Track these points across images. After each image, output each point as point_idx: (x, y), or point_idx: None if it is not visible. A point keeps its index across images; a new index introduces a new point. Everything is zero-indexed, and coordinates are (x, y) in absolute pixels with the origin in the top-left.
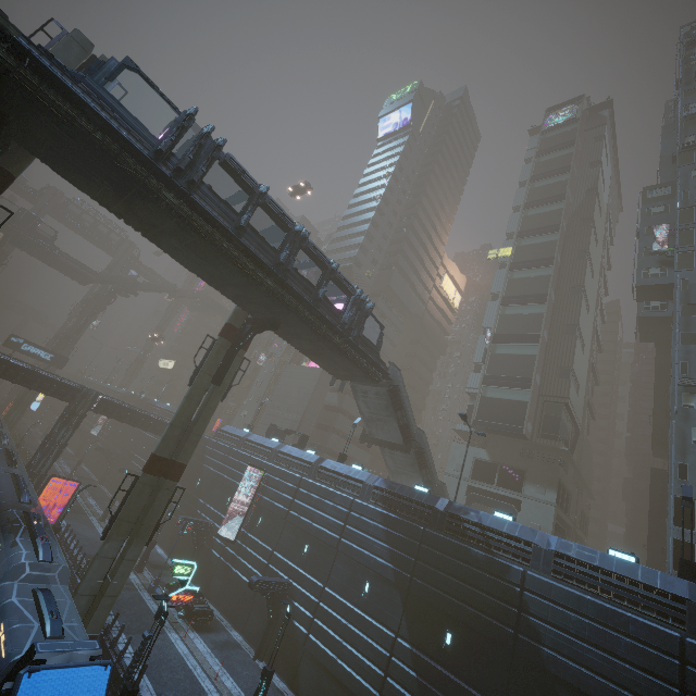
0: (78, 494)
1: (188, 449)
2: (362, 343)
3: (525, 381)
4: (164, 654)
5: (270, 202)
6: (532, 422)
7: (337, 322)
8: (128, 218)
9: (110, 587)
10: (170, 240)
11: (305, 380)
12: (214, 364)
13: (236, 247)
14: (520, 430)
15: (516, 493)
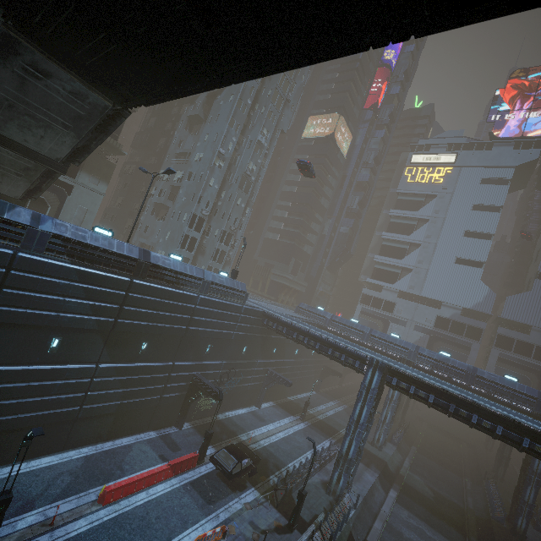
0: None
1: None
2: None
3: None
4: None
5: None
6: None
7: None
8: None
9: None
10: None
11: None
12: None
13: None
14: None
15: (70, 179)
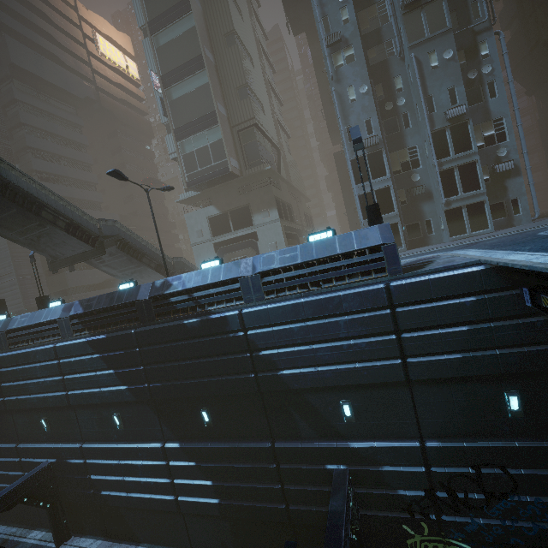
0: None
1: None
2: None
3: (211, 116)
4: None
5: None
6: (235, 157)
7: None
8: None
9: None
10: None
11: None
12: None
13: None
14: (227, 170)
15: (249, 228)
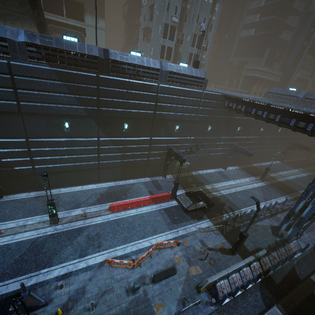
0: None
1: None
2: None
3: None
4: None
5: None
6: None
7: None
8: None
9: None
10: None
11: None
12: None
13: None
14: None
15: (81, 23)
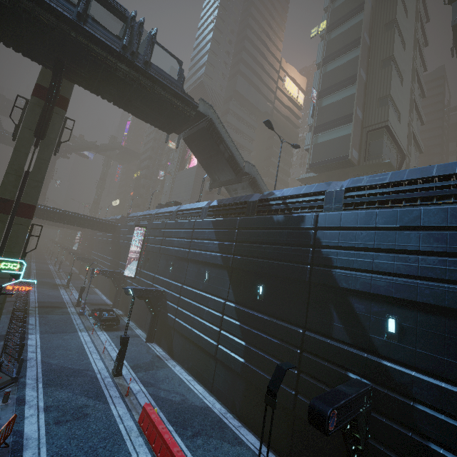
0: None
1: (31, 193)
2: (158, 74)
3: (347, 117)
4: (67, 342)
5: None
6: (357, 150)
7: (118, 48)
8: None
9: None
10: None
11: (188, 177)
12: (32, 120)
13: None
14: (346, 157)
15: None
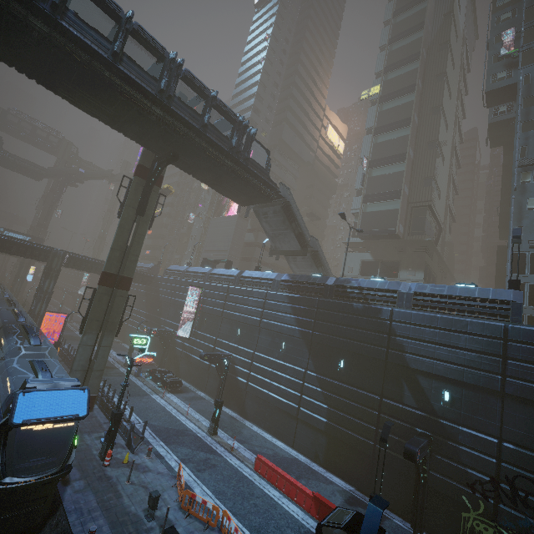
0: (66, 319)
1: (130, 267)
2: (252, 166)
3: (396, 193)
4: (149, 405)
5: (138, 28)
6: (403, 224)
7: (227, 147)
8: (16, 63)
9: (96, 365)
10: (60, 81)
11: (226, 226)
12: (135, 199)
13: (117, 76)
14: (394, 231)
15: (393, 279)
